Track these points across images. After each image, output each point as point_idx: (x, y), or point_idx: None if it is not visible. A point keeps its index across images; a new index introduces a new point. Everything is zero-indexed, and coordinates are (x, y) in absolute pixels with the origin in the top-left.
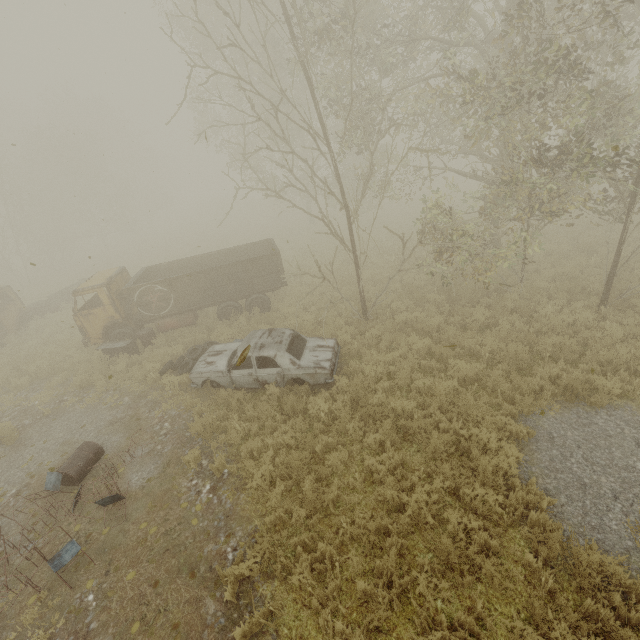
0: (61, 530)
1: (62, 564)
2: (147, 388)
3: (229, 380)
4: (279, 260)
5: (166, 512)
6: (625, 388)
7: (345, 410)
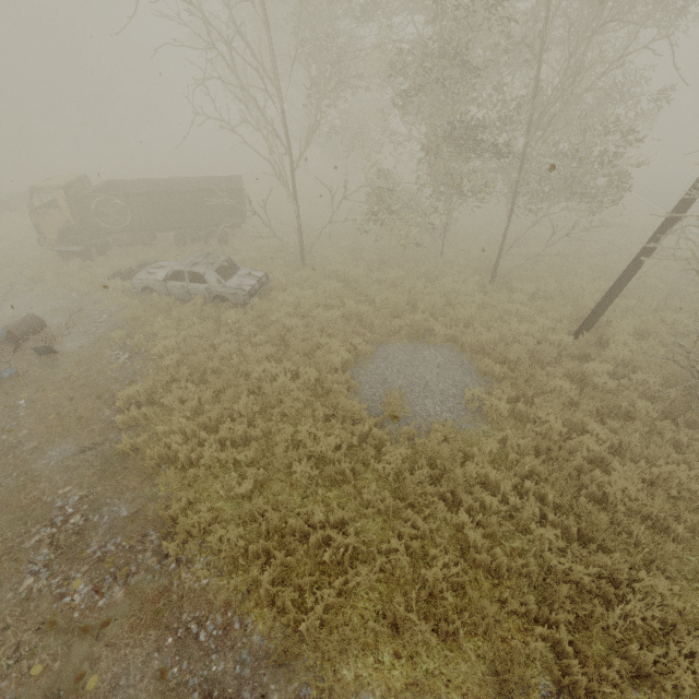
0: (4, 367)
1: (2, 377)
2: (95, 289)
3: (165, 290)
4: (239, 197)
5: (89, 366)
6: (457, 336)
7: (246, 319)
